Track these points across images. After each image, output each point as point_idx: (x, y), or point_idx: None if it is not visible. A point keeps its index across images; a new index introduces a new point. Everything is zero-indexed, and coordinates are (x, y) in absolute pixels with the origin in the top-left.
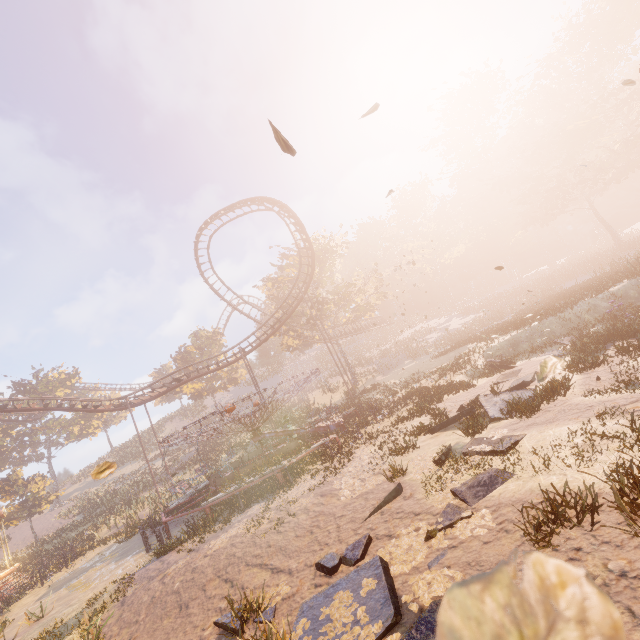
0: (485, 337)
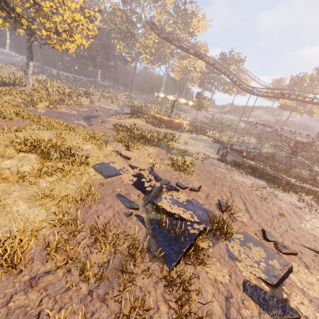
0: None
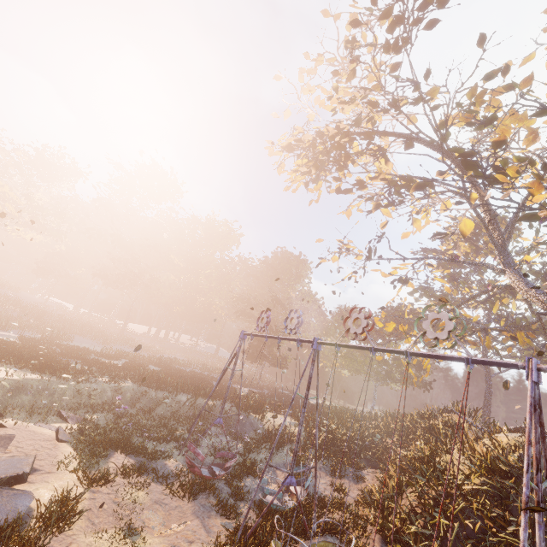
0: None
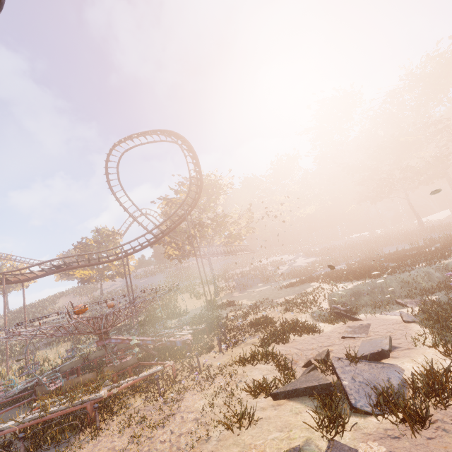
0: (327, 280)
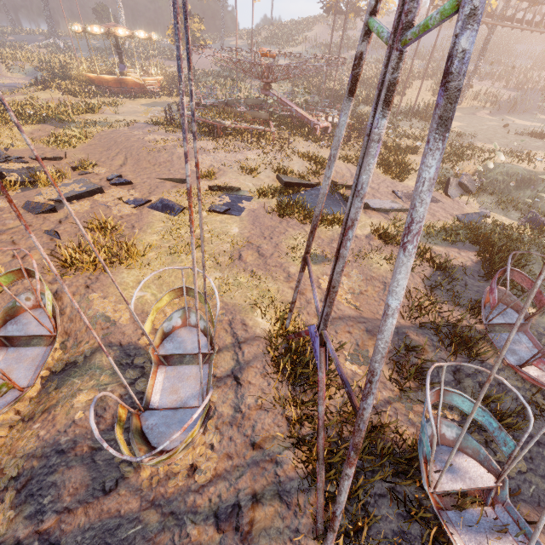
0: None
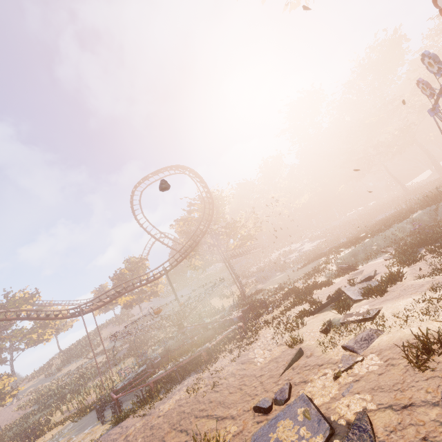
0: (332, 252)
